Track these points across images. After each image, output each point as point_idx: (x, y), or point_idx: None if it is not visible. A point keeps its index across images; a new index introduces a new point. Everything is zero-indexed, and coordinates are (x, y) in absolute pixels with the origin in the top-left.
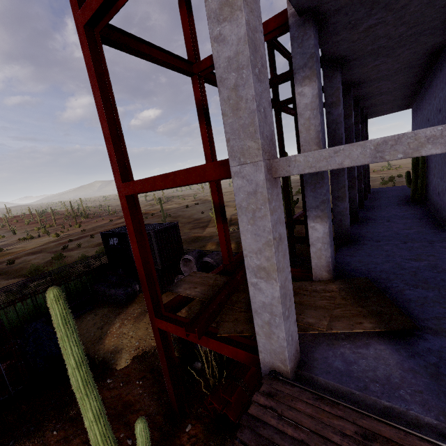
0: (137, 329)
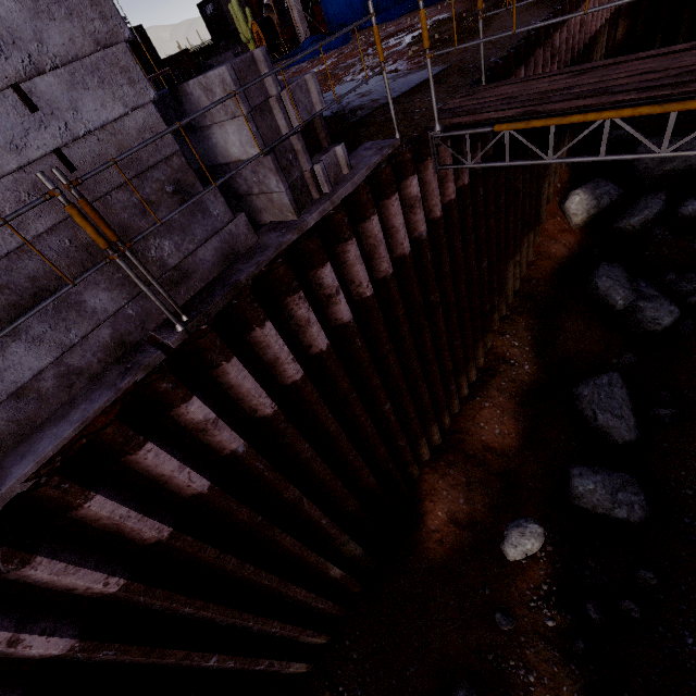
0: None
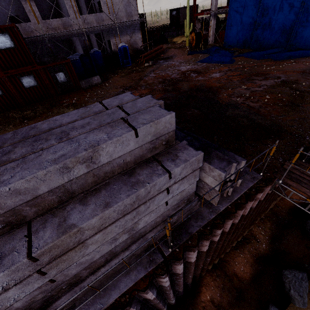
0: (181, 39)
